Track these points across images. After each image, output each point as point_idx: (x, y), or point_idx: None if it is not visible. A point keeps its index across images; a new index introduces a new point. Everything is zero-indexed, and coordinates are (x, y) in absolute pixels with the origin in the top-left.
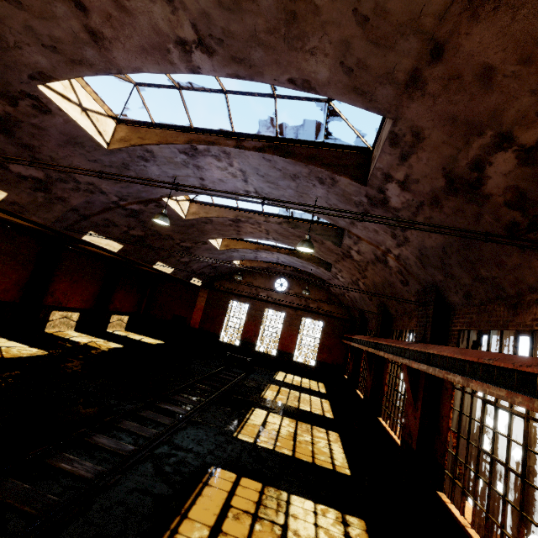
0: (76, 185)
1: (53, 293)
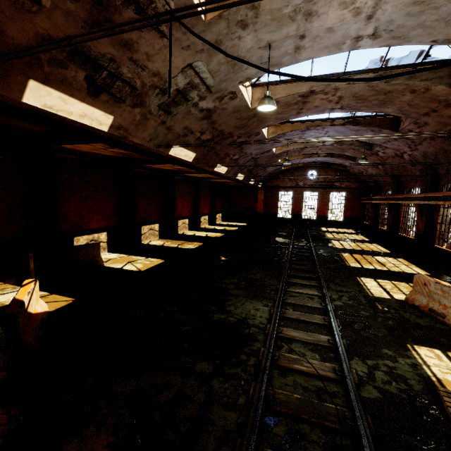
0: (245, 156)
1: (200, 208)
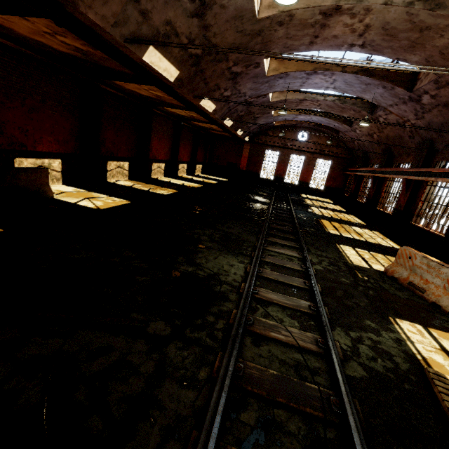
0: (238, 95)
1: (178, 154)
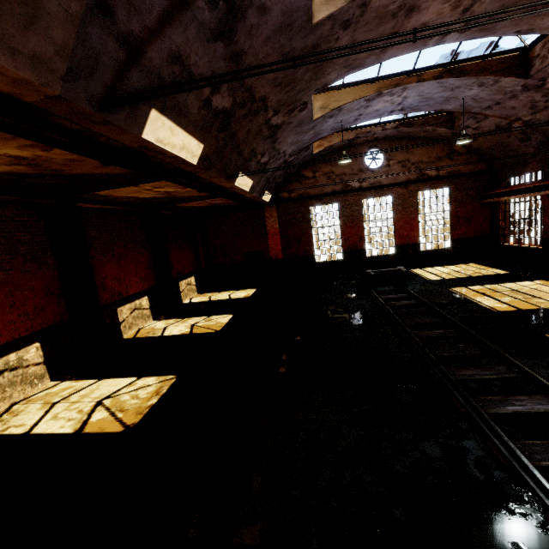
0: None
1: (103, 285)
